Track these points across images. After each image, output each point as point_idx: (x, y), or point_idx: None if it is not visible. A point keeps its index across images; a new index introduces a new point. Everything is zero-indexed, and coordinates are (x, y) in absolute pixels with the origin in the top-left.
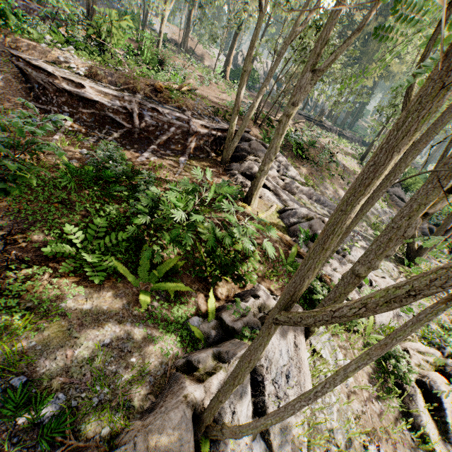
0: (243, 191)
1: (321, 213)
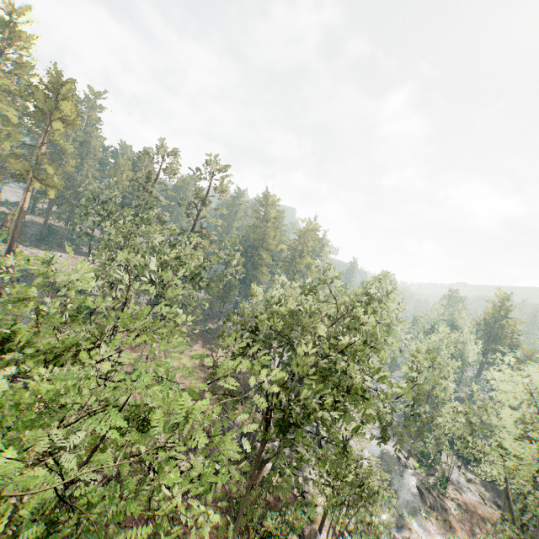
0: (263, 471)
1: (287, 454)
